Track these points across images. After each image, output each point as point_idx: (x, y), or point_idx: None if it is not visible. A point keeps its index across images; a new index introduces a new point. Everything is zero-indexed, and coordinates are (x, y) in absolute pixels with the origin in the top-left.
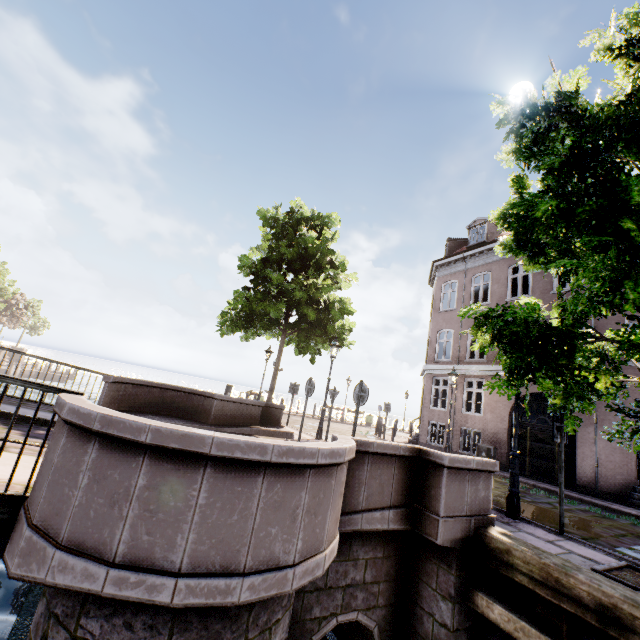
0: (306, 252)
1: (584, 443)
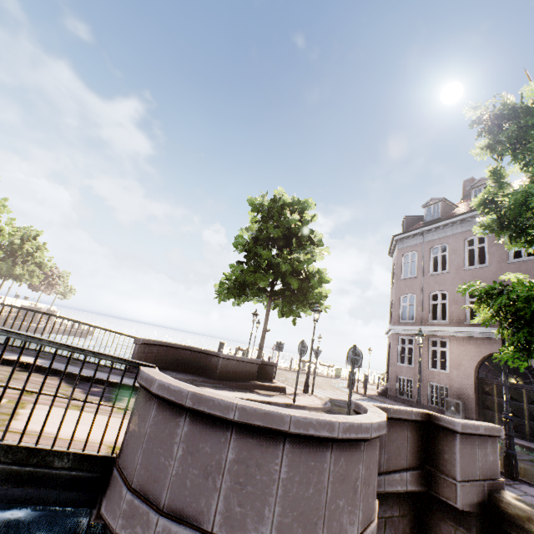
0: (289, 232)
1: None
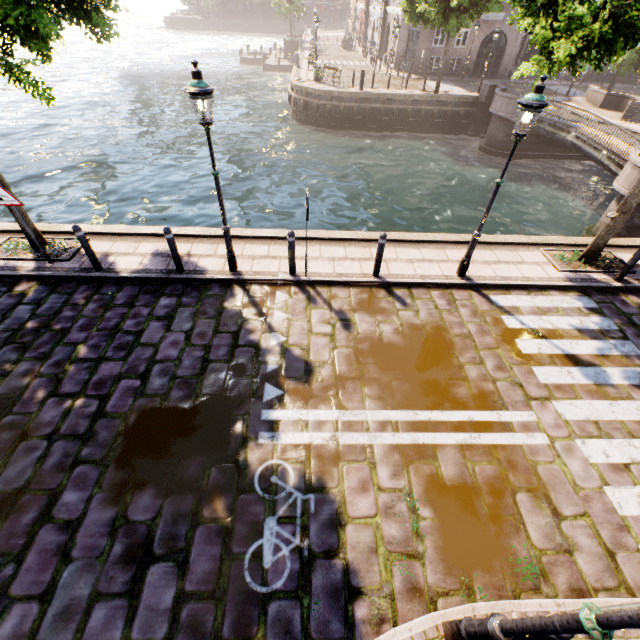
0: None
1: (506, 56)
